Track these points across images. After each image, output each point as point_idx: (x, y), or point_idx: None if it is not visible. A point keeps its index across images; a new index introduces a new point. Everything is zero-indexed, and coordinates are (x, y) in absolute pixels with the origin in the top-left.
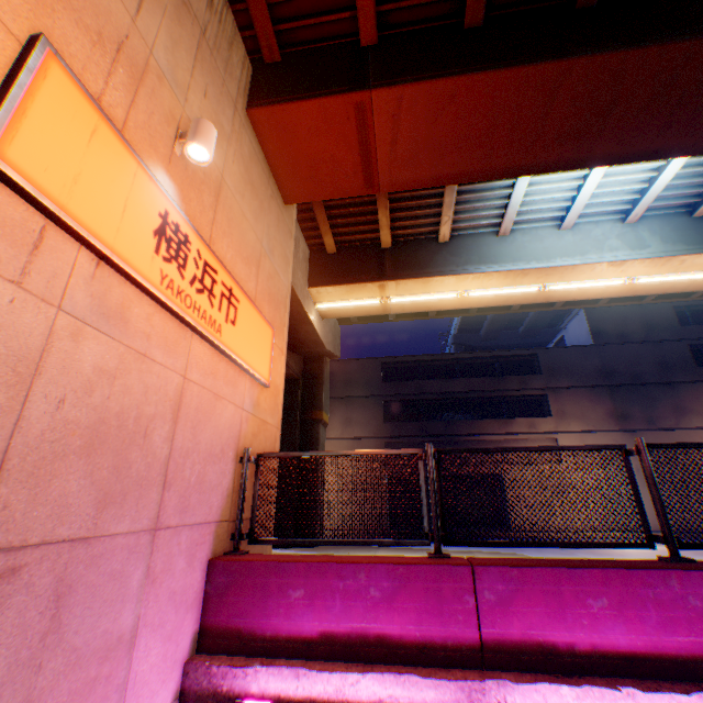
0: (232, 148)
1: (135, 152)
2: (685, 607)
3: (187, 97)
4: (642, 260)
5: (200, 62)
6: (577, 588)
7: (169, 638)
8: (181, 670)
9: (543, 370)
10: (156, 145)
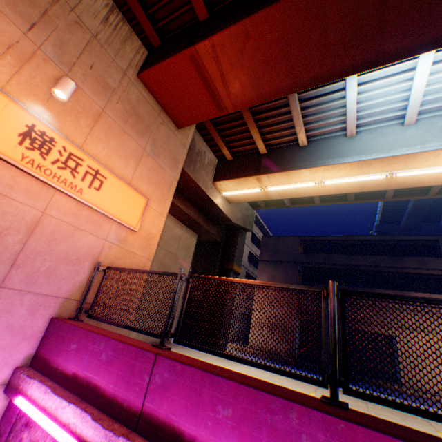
0: (117, 96)
1: (9, 95)
2: None
3: (72, 69)
4: None
5: (89, 51)
6: (214, 393)
7: (3, 349)
8: (12, 370)
9: None
10: (36, 93)
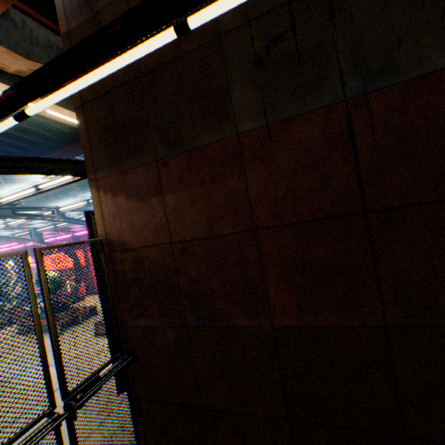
0: None
1: None
2: None
3: None
4: None
5: None
6: None
7: None
8: None
9: None
10: None
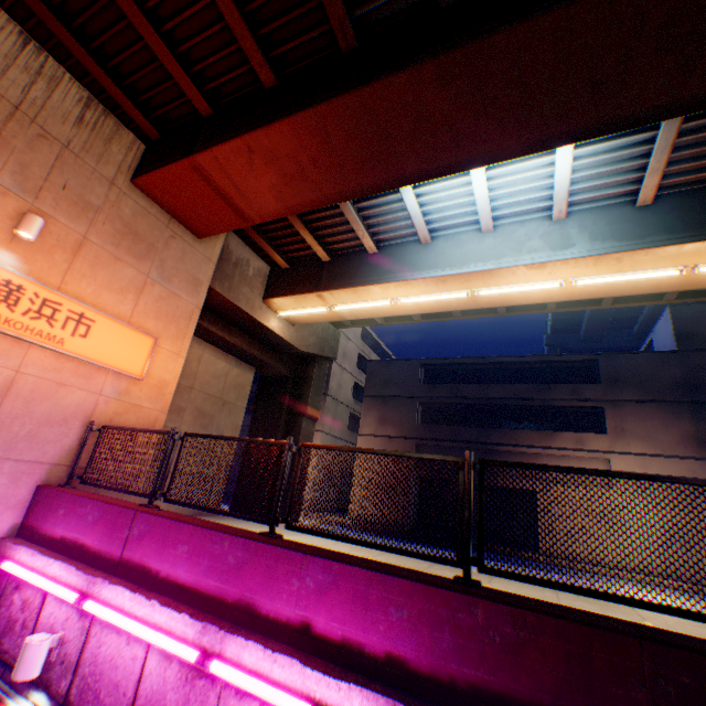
0: (104, 215)
1: None
2: (225, 562)
3: (39, 196)
4: (564, 261)
5: (60, 167)
6: (178, 536)
7: None
8: None
9: (602, 379)
10: None
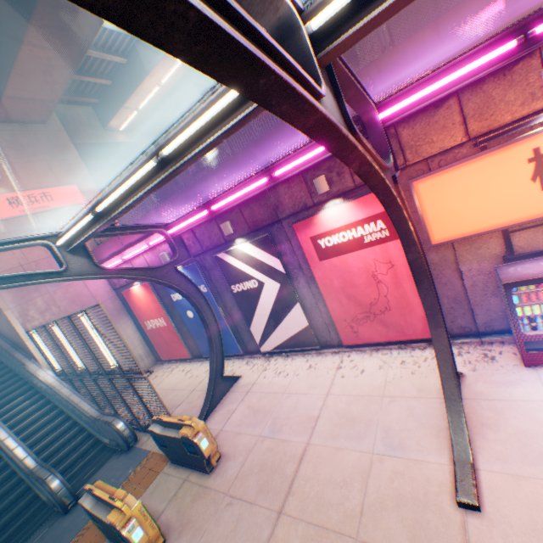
0: (5, 148)
1: None
2: None
3: None
4: None
5: None
6: None
7: None
8: None
9: None
10: None
